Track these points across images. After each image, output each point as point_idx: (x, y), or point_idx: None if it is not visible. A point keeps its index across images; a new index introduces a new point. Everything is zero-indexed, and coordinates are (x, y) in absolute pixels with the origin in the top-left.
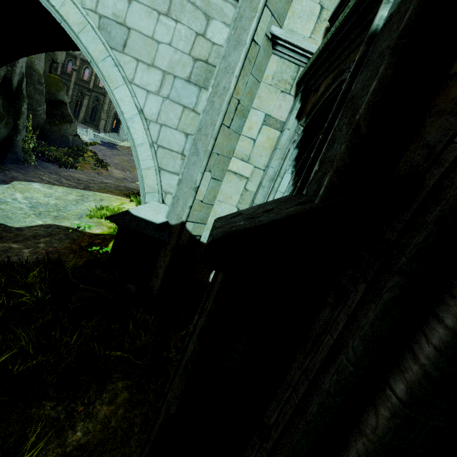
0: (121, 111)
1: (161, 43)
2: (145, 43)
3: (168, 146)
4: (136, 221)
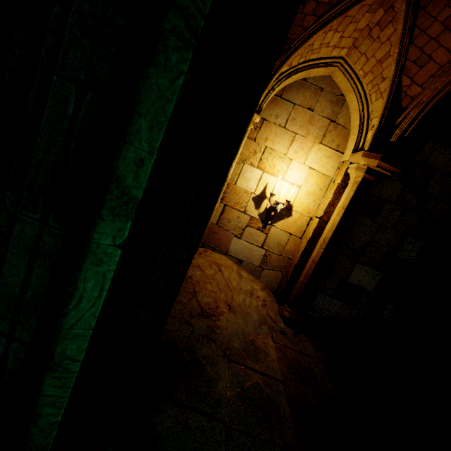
0: None
1: None
2: None
3: None
4: None
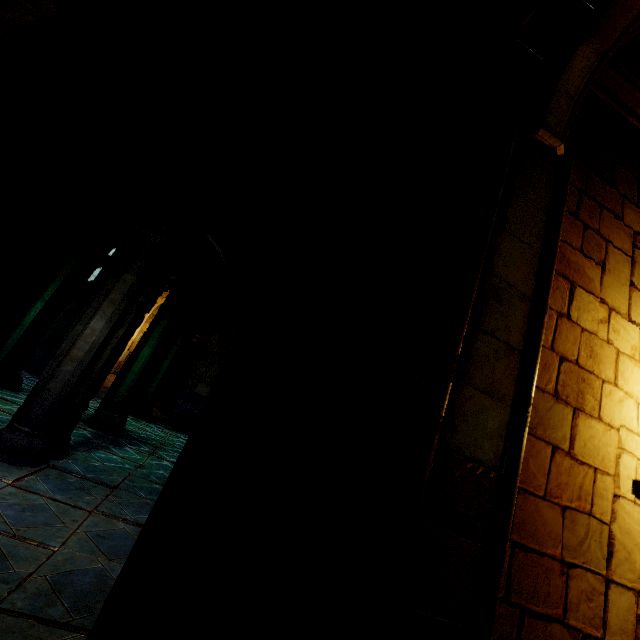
0: None
1: None
2: None
3: None
4: None
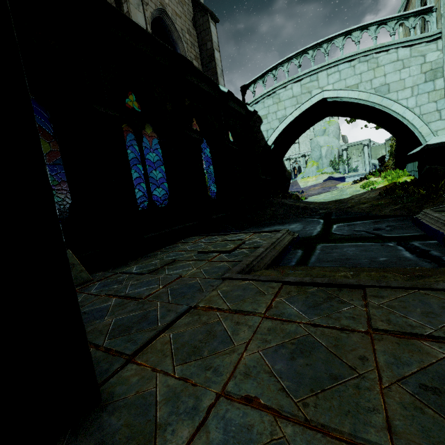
0: (395, 114)
1: (405, 79)
2: (397, 84)
3: (427, 112)
4: (435, 145)
